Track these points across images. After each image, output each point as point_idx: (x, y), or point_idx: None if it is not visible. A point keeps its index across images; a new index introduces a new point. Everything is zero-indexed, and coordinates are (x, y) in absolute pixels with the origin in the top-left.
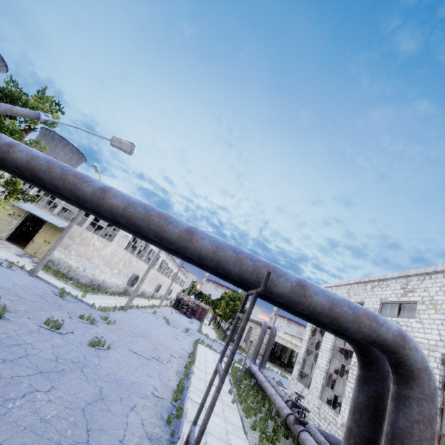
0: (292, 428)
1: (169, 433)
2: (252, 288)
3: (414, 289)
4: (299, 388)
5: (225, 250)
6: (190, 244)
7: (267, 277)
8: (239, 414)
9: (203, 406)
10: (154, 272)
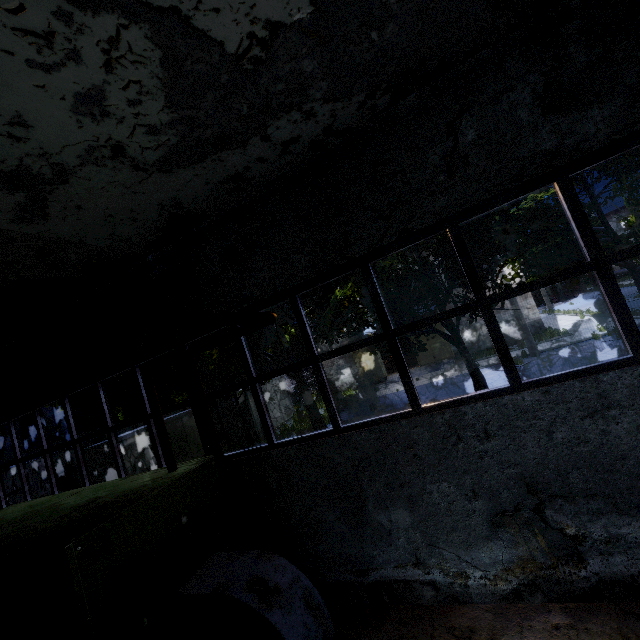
0: None
1: None
2: None
3: None
4: None
5: None
6: None
7: None
8: None
9: None
10: None
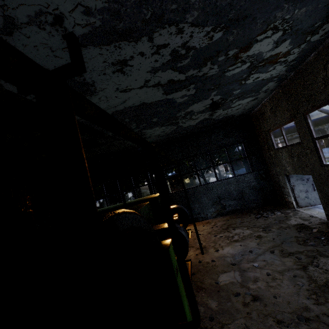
0: None
1: None
2: None
3: None
4: None
5: None
6: None
7: None
8: None
9: None
10: None
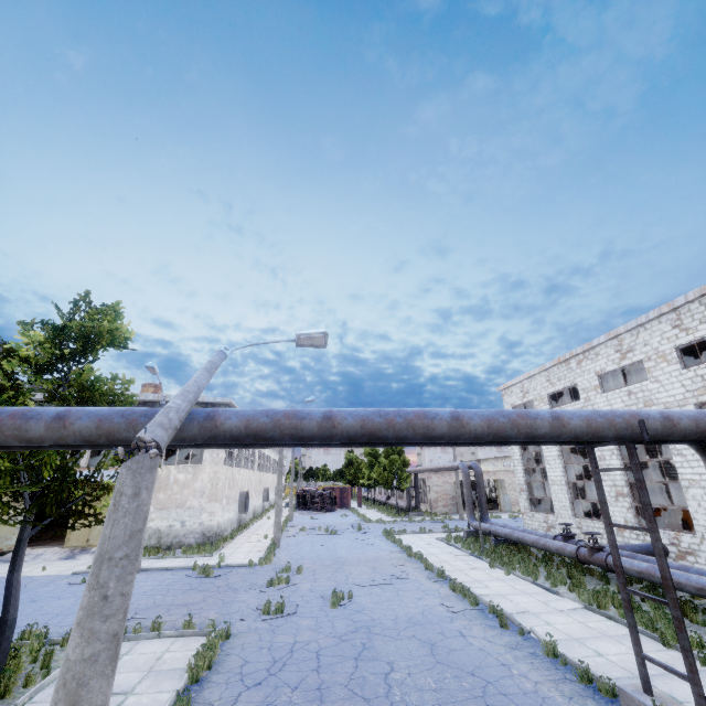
0: (592, 561)
1: (516, 634)
2: (624, 440)
3: (632, 348)
4: (540, 519)
5: (595, 419)
6: (564, 430)
7: (644, 426)
8: (526, 581)
9: (622, 567)
10: (255, 475)
